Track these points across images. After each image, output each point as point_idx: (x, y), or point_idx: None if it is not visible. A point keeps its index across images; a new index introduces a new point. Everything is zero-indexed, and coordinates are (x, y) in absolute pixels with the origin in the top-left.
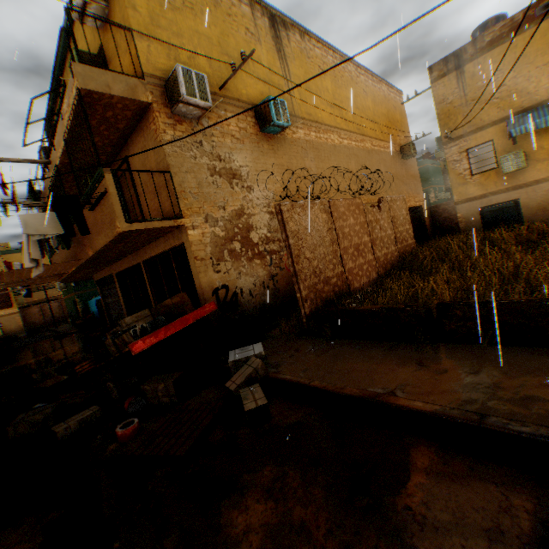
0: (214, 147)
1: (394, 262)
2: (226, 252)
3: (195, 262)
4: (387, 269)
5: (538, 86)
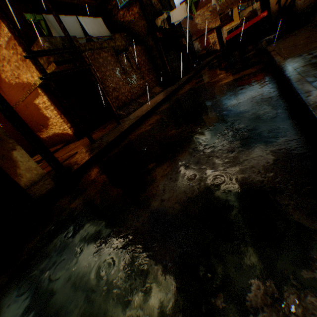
0: None
1: None
2: None
3: None
4: None
5: None
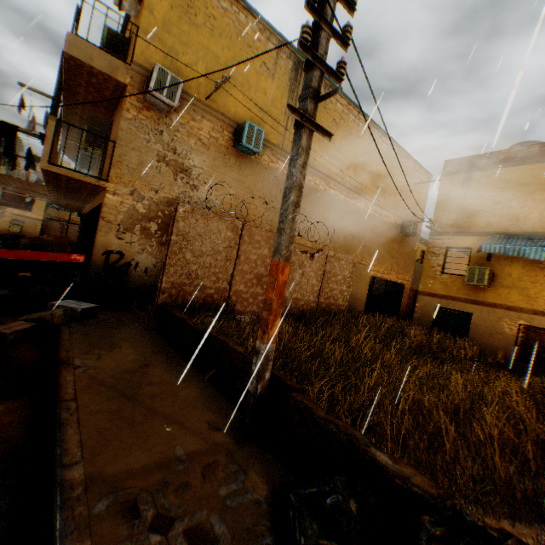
0: (173, 141)
1: (306, 310)
2: (139, 227)
3: (100, 221)
4: (291, 313)
5: (528, 216)
